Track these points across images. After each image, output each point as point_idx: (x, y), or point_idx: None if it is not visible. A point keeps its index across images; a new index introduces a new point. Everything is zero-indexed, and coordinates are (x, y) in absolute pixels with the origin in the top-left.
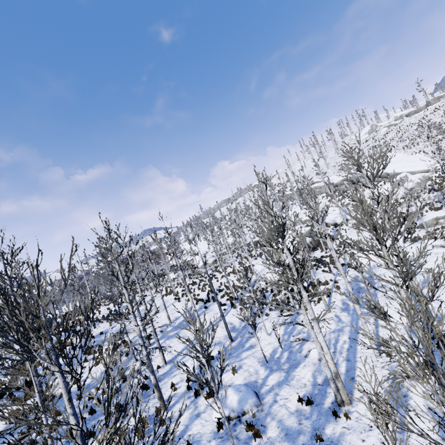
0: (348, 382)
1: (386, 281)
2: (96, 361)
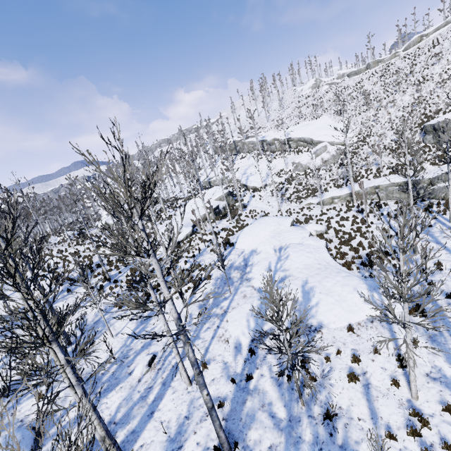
0: (145, 419)
1: None
2: None
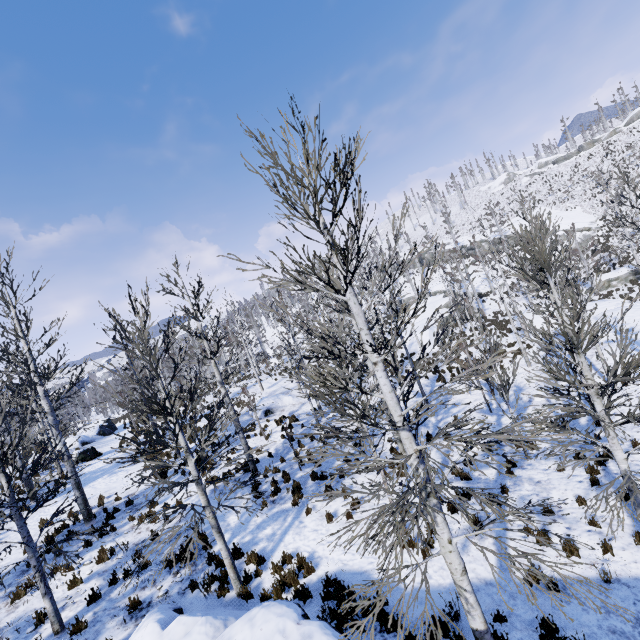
0: None
1: None
2: (264, 435)
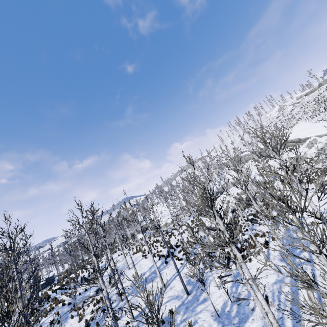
0: None
1: (303, 249)
2: (80, 317)
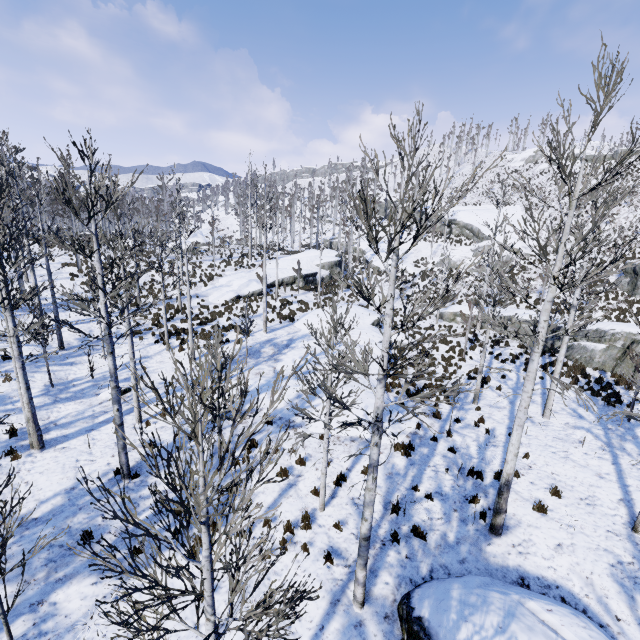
0: (82, 431)
1: None
2: None
